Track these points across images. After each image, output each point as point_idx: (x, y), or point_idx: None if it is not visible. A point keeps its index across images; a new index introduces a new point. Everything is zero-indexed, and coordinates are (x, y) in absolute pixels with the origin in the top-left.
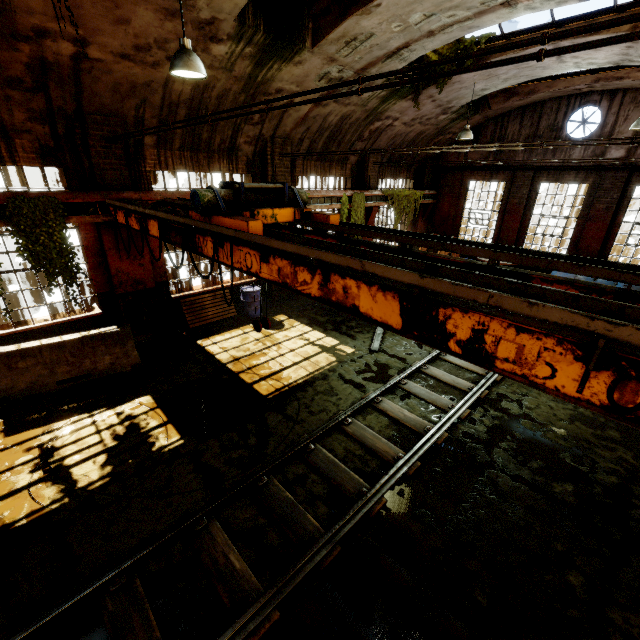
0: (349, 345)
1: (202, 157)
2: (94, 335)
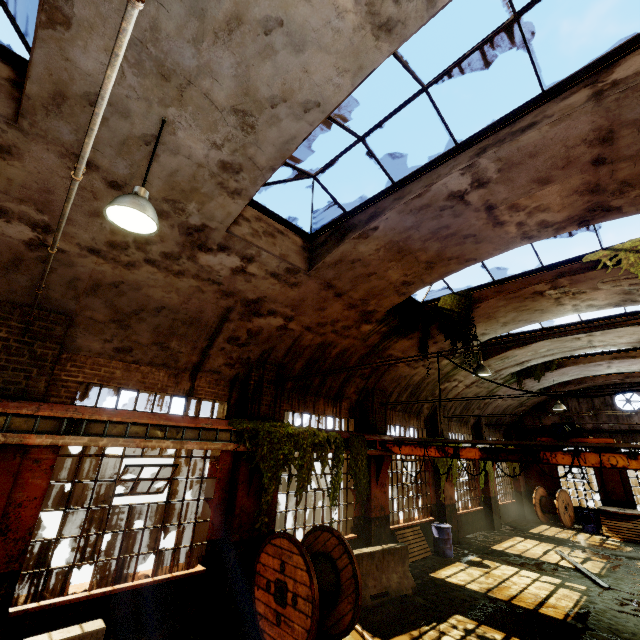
0: (574, 582)
1: (406, 416)
2: (389, 548)
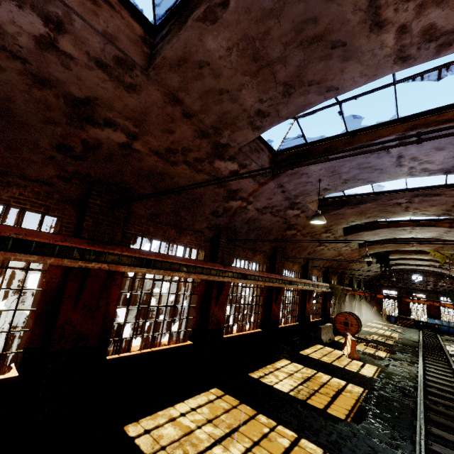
0: (395, 333)
1: (345, 279)
2: None
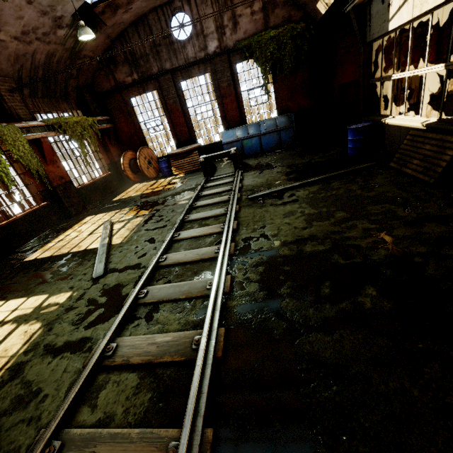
0: (63, 290)
1: None
2: None
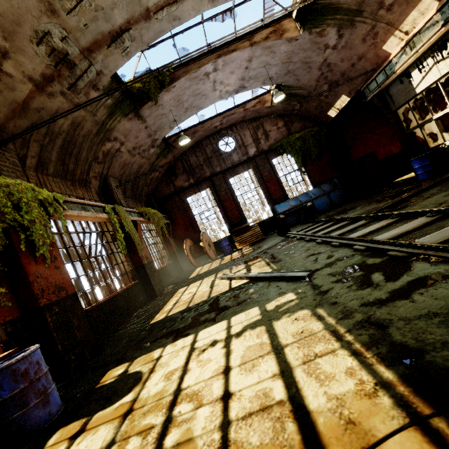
0: (274, 297)
1: None
2: None
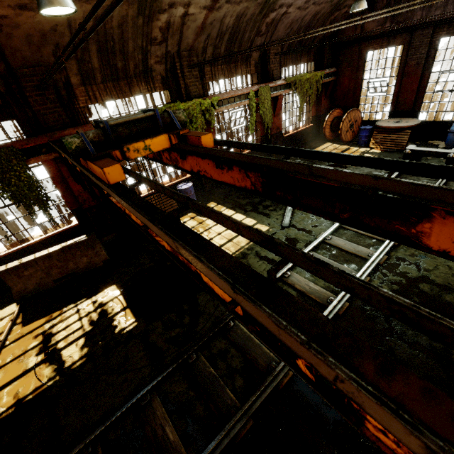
0: (264, 223)
1: (123, 84)
2: (70, 245)
